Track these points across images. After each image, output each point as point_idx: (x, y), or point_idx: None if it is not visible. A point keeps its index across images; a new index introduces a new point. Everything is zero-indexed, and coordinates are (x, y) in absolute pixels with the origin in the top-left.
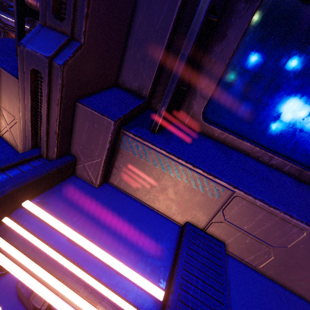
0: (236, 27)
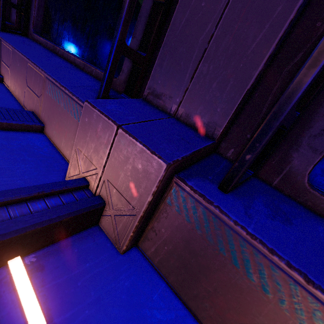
0: None
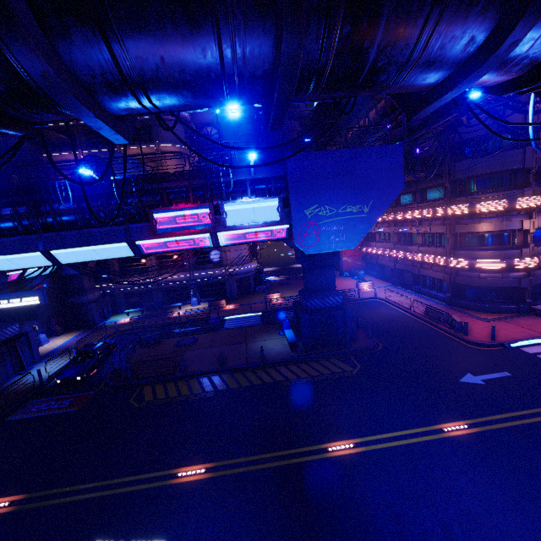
0: (536, 175)
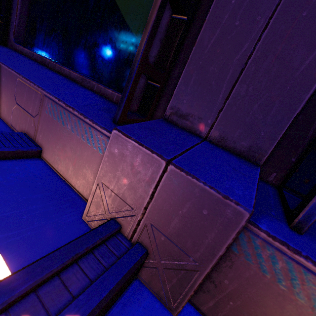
0: None
